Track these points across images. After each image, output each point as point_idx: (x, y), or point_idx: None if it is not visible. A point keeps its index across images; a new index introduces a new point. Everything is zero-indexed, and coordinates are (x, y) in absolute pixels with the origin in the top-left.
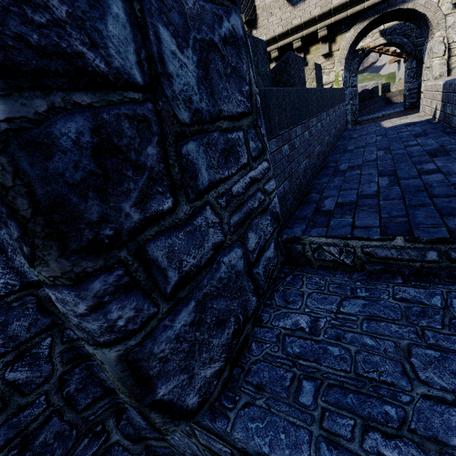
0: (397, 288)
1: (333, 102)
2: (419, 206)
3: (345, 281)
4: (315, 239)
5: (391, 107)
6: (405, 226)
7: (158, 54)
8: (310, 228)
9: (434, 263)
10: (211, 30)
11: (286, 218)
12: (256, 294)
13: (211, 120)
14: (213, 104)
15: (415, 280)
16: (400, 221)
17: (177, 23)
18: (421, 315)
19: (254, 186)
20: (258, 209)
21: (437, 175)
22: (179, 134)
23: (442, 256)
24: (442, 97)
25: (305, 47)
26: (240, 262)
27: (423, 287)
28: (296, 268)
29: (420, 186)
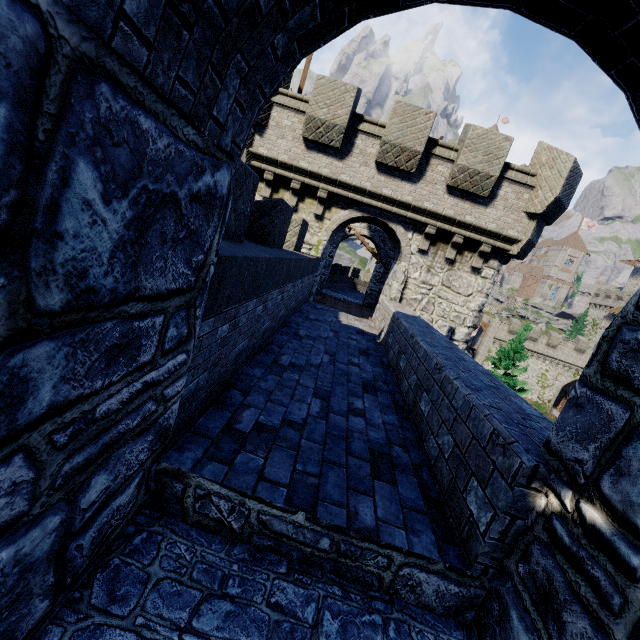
0: (277, 582)
1: (305, 273)
2: (334, 464)
3: (221, 560)
4: (207, 482)
5: (354, 295)
6: (314, 492)
7: (50, 200)
8: (207, 458)
9: (325, 552)
10: (180, 182)
11: (181, 427)
12: (55, 591)
13: (112, 302)
14: (129, 279)
15: (299, 570)
16: (311, 482)
17: (121, 162)
18: (287, 639)
19: (145, 394)
20: (136, 429)
21: (361, 420)
22: (22, 331)
23: (333, 546)
24: (390, 324)
25: (302, 193)
26: (46, 541)
27: (304, 585)
28: (160, 518)
29: (344, 429)
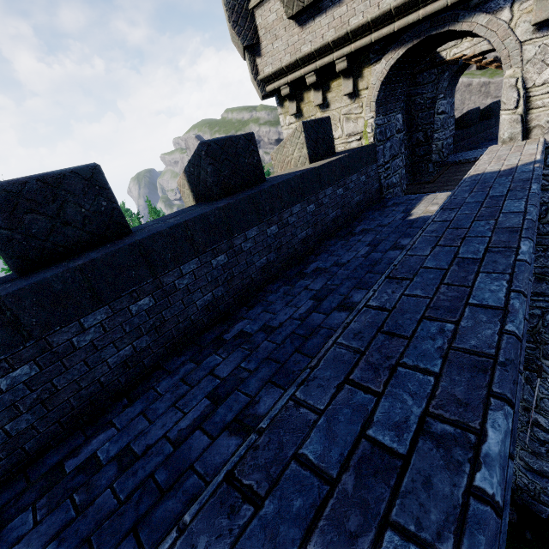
0: None
1: (309, 191)
2: (97, 548)
3: None
4: None
5: None
6: None
7: None
8: None
9: None
10: None
11: (16, 468)
12: None
13: None
14: None
15: None
16: None
17: None
18: None
19: None
20: None
21: (238, 441)
22: None
23: None
24: None
25: (324, 81)
26: None
27: None
28: None
29: (186, 466)
